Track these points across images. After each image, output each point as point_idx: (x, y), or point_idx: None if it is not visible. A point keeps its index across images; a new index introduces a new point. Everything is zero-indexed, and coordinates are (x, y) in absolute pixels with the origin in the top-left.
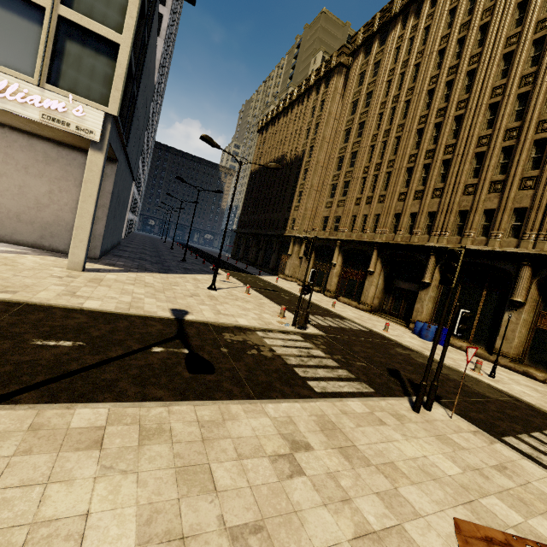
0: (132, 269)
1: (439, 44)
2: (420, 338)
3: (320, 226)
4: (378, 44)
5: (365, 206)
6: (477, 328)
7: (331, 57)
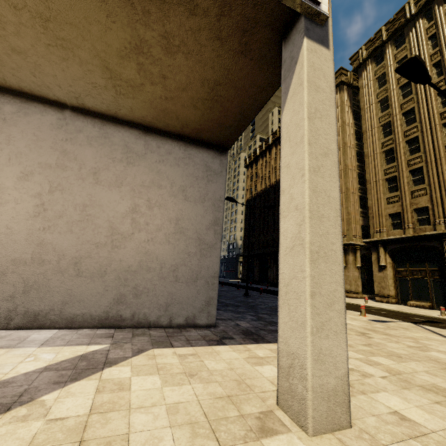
0: None
1: None
2: None
3: (389, 225)
4: (393, 48)
5: None
6: None
7: None
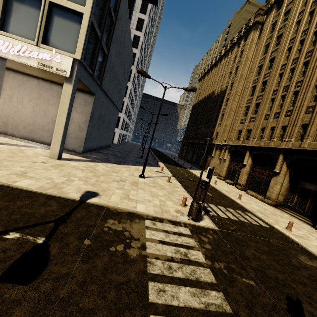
0: (96, 160)
1: None
2: None
3: (235, 136)
4: None
5: (273, 120)
6: None
7: (249, 20)
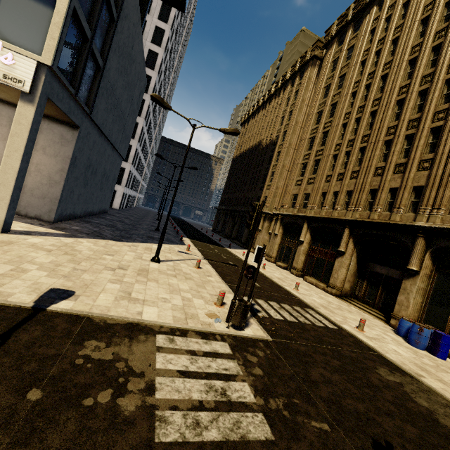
0: (79, 234)
1: (422, 14)
2: (407, 342)
3: (290, 203)
4: (352, 32)
5: (336, 182)
6: None
7: (305, 53)
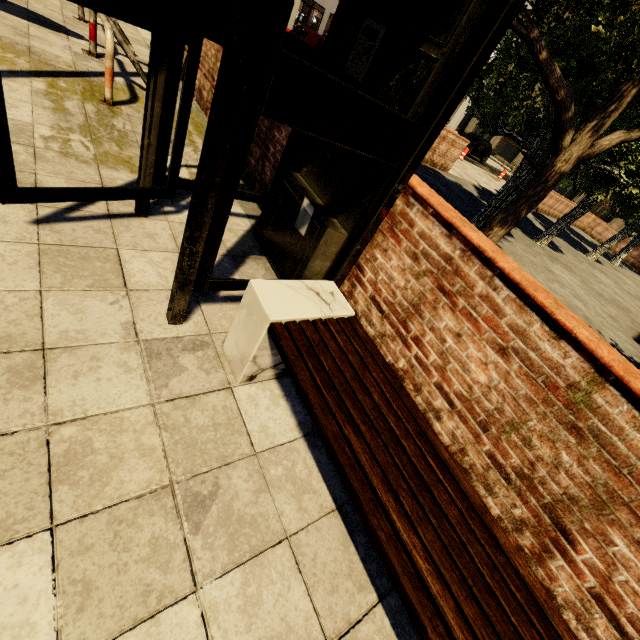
0: None
1: None
2: None
3: None
4: None
5: None
6: (569, 192)
7: None
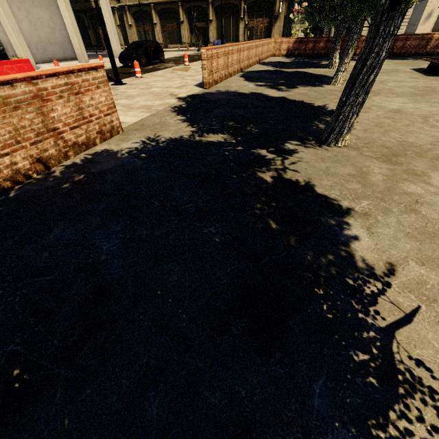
0: None
1: None
2: None
3: None
4: None
5: None
6: (232, 35)
7: None
